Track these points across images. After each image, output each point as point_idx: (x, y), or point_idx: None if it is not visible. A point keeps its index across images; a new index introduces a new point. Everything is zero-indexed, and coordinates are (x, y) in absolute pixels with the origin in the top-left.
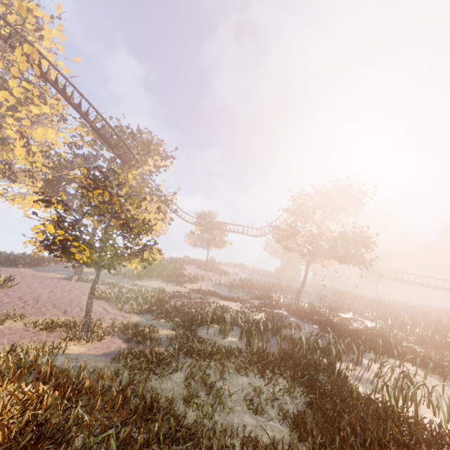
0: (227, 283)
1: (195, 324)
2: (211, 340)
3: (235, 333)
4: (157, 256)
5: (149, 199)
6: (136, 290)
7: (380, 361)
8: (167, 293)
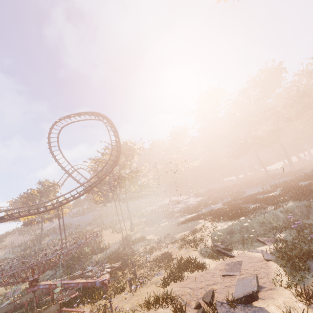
0: (14, 246)
1: None
2: None
3: None
4: None
5: None
6: None
7: None
8: None
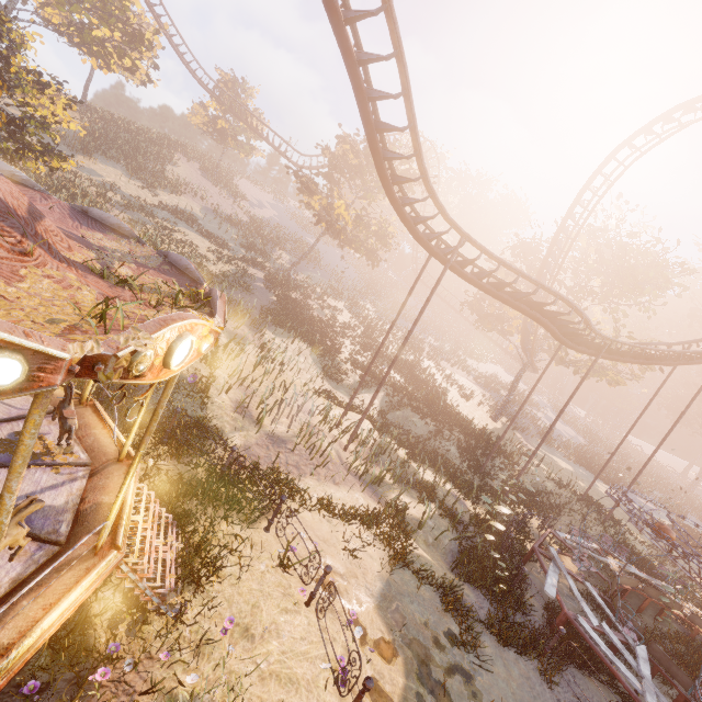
0: (223, 214)
1: None
2: None
3: None
4: (65, 165)
5: (54, 90)
6: (66, 176)
7: (281, 335)
8: (120, 196)
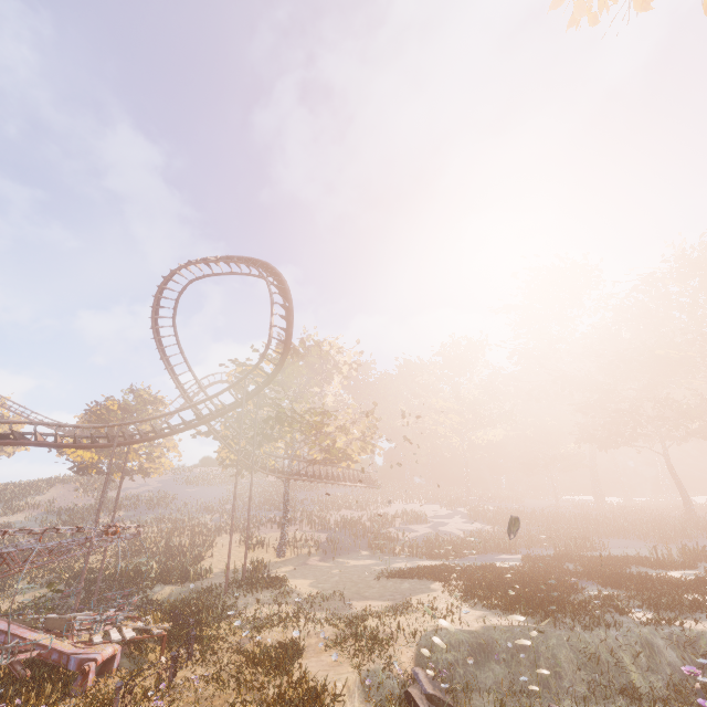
0: (51, 509)
1: None
2: None
3: None
4: None
5: None
6: None
7: None
8: None
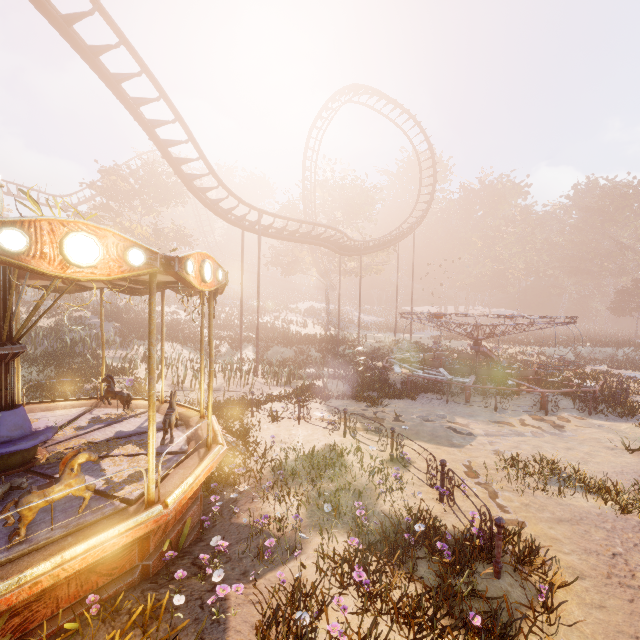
0: None
1: None
2: None
3: None
4: None
5: None
6: None
7: None
8: None
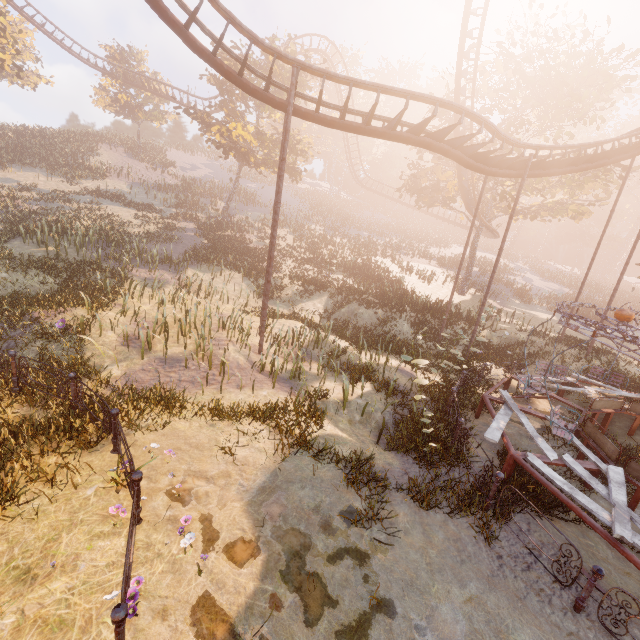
0: (149, 183)
1: (14, 234)
2: (6, 249)
3: (68, 244)
4: None
5: None
6: None
7: (208, 271)
8: (37, 193)
